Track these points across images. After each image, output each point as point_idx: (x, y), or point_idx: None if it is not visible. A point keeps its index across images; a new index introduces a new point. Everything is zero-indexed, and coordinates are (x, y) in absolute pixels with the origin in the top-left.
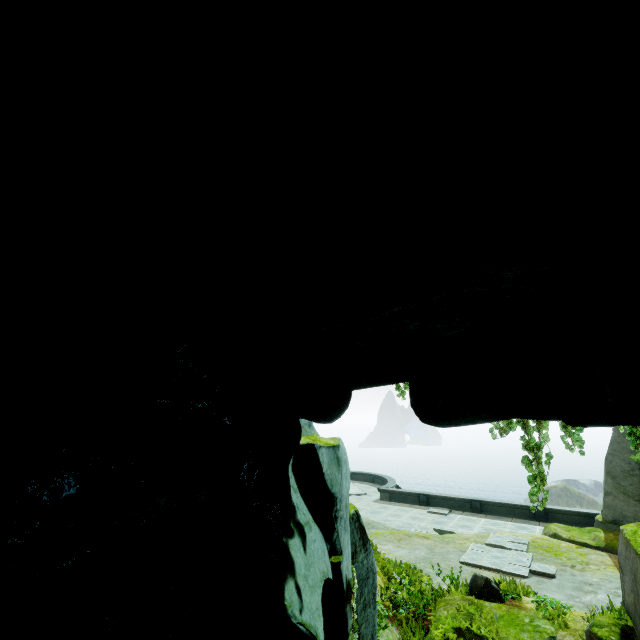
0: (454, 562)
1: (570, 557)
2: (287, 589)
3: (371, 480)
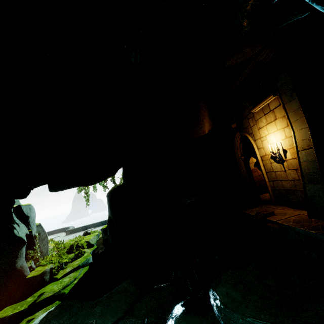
0: None
1: None
2: (14, 231)
3: (63, 231)
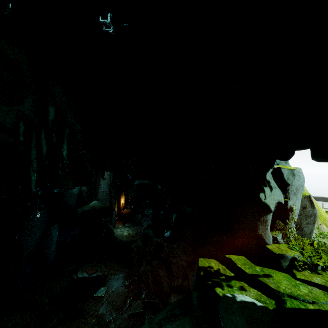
0: None
1: None
2: (261, 194)
3: None
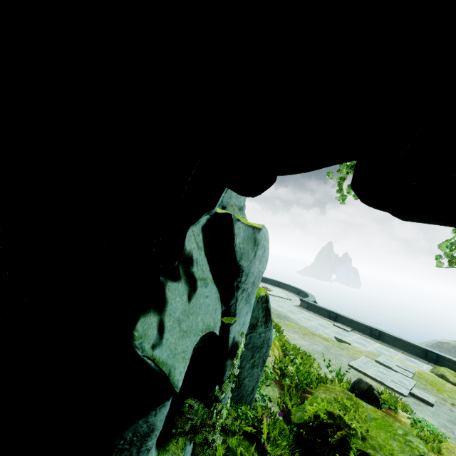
0: (343, 363)
1: (452, 397)
2: (143, 321)
3: (297, 293)
